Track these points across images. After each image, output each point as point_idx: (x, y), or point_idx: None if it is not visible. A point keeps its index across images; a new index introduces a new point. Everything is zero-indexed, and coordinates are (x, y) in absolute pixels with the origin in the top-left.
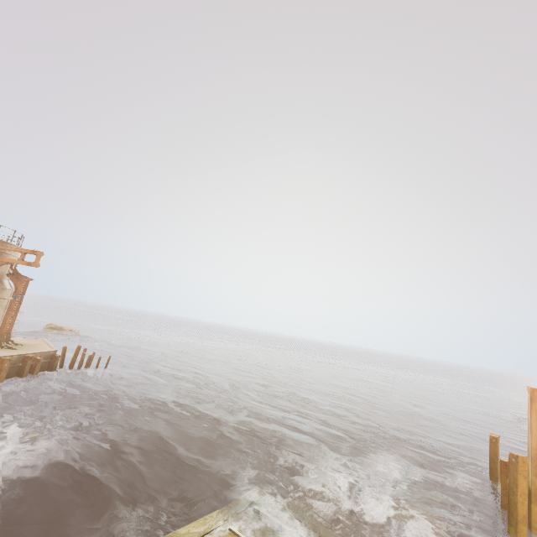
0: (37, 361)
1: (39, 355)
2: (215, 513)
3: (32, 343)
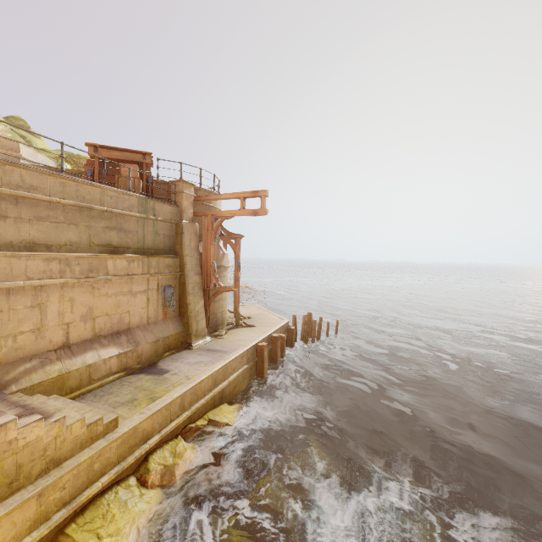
0: (282, 339)
1: (279, 330)
2: None
3: (254, 313)
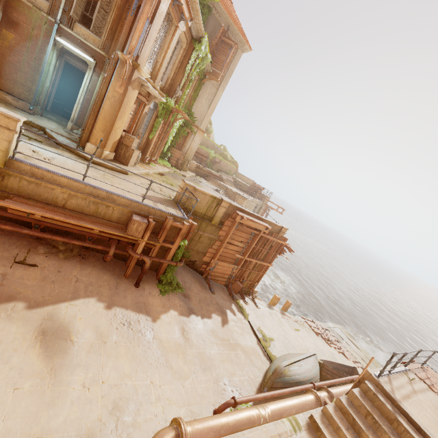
0: None
1: None
2: (341, 325)
3: None
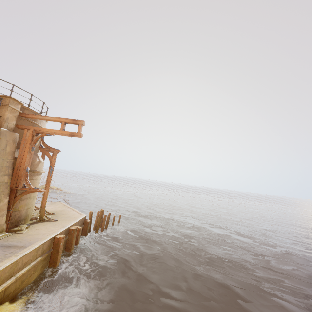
0: (78, 230)
1: (77, 223)
2: None
3: (59, 209)
